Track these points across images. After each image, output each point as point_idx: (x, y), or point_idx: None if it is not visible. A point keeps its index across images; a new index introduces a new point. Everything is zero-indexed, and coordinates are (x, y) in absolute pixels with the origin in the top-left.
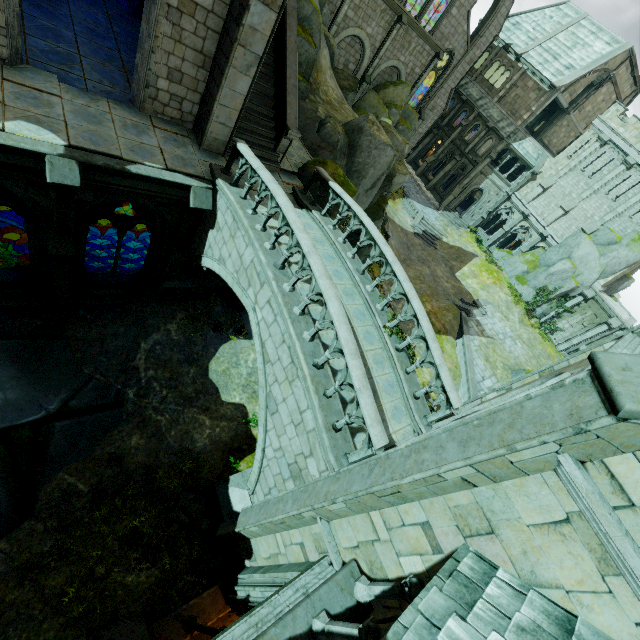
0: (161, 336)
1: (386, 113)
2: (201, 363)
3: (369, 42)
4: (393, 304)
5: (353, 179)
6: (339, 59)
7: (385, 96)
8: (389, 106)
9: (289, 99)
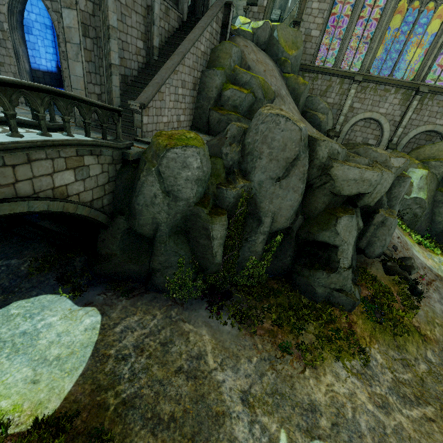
0: (16, 262)
1: (415, 164)
2: (11, 297)
3: (385, 119)
4: (386, 396)
5: (248, 163)
6: (356, 139)
7: (419, 154)
8: (425, 161)
9: (147, 89)
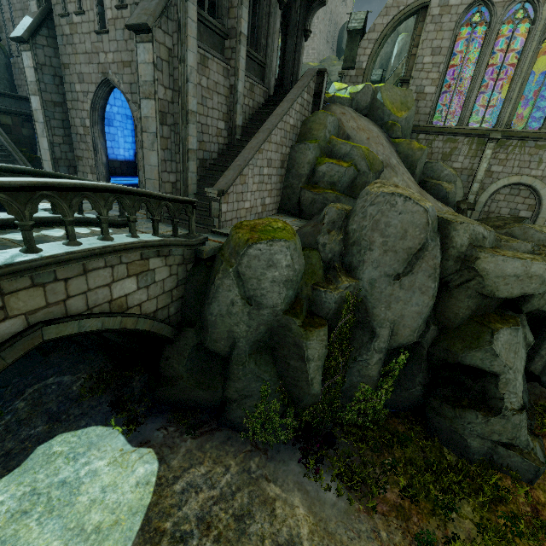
0: (69, 380)
1: None
2: (57, 427)
3: (541, 183)
4: None
5: (354, 255)
6: (499, 211)
7: None
8: None
9: (227, 173)
